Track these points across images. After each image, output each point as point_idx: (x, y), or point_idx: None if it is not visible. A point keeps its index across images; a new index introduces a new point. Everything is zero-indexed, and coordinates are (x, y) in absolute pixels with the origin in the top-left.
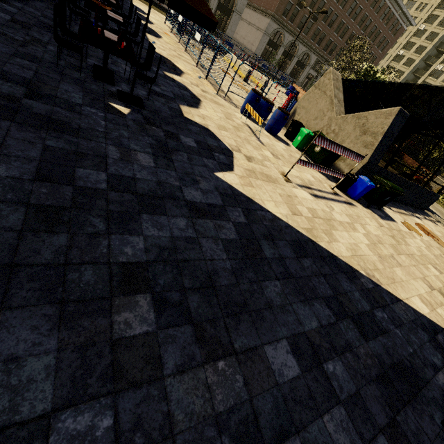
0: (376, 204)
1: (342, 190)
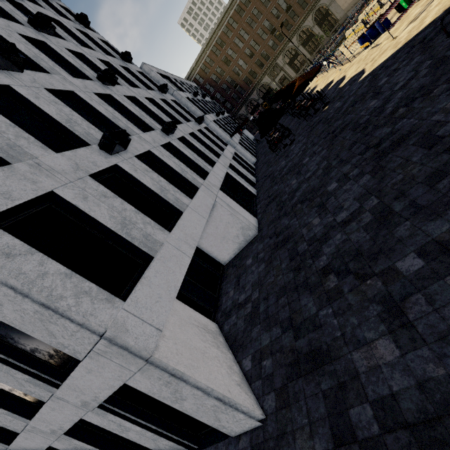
0: None
1: None
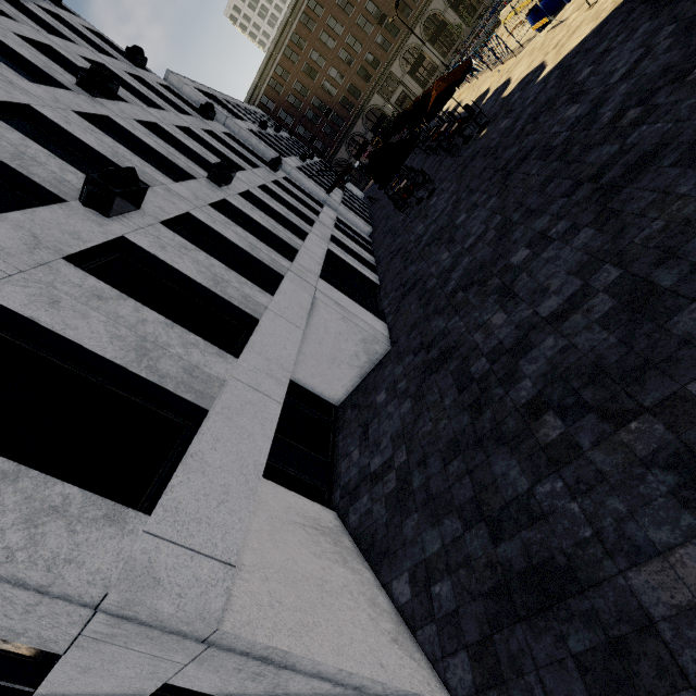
0: None
1: None
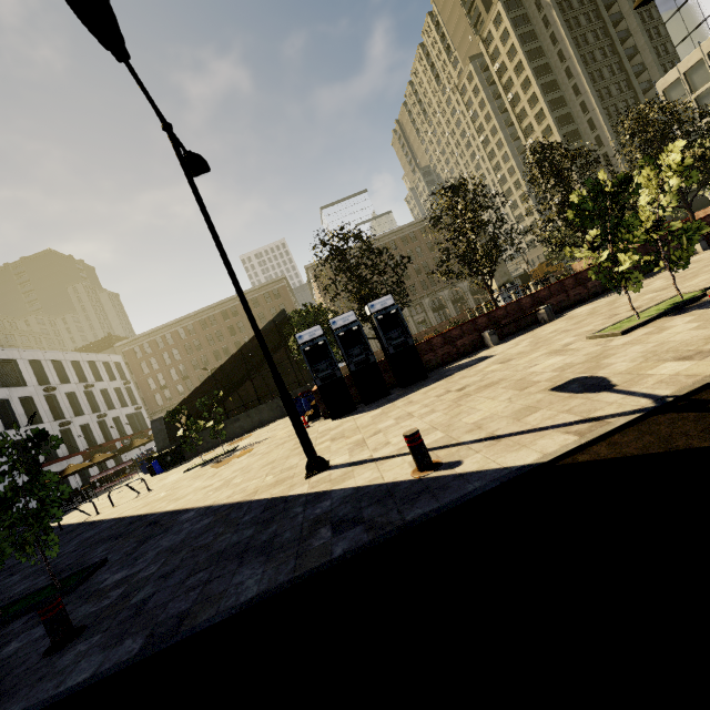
0: (168, 466)
1: (152, 476)
